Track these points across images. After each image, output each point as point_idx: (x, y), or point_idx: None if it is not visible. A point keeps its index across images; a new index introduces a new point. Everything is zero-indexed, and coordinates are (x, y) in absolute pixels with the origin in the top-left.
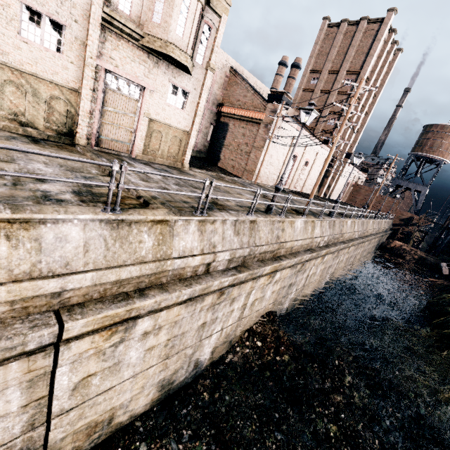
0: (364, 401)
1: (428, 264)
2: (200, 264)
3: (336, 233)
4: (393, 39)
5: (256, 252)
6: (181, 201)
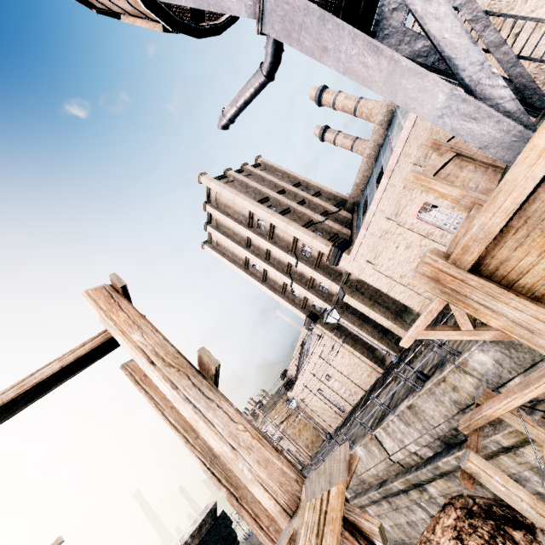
0: None
1: None
2: None
3: None
4: (208, 214)
5: None
6: None
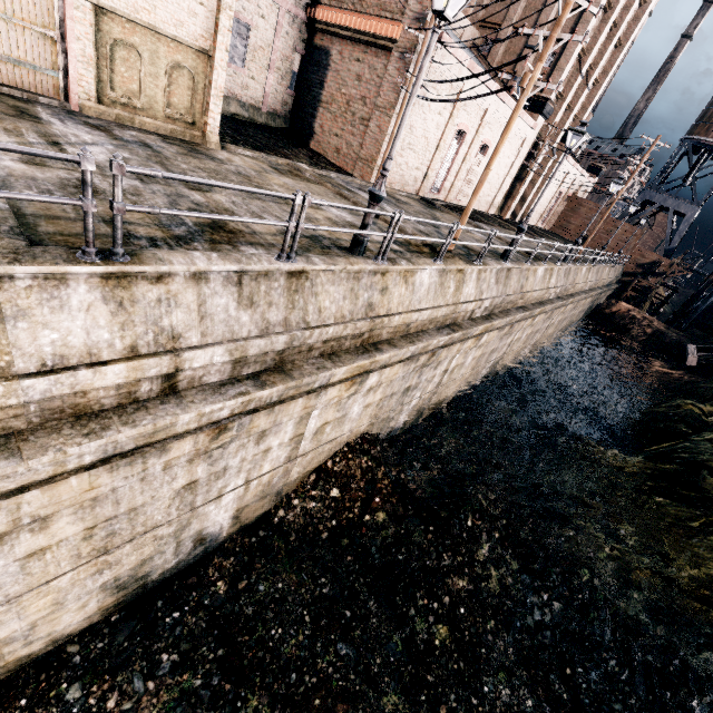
0: (505, 584)
1: (666, 344)
2: (140, 379)
3: (511, 291)
4: None
5: (311, 340)
6: (98, 218)
